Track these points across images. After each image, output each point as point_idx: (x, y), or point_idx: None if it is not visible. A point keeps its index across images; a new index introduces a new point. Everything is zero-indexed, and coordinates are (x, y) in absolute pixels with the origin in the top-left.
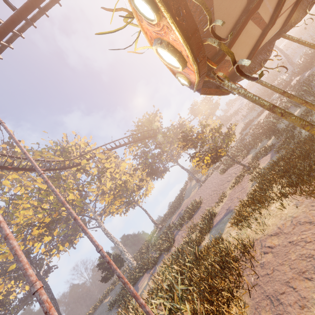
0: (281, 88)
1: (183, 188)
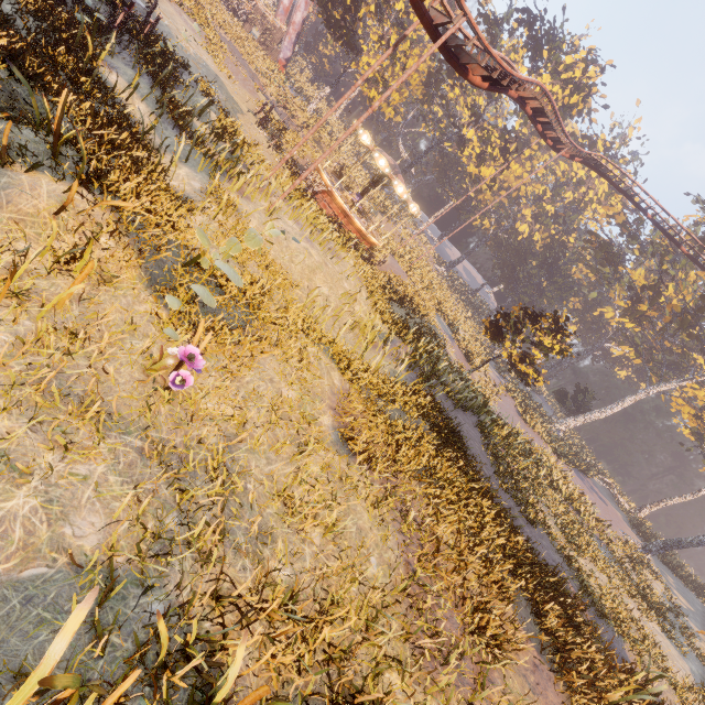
0: None
1: None
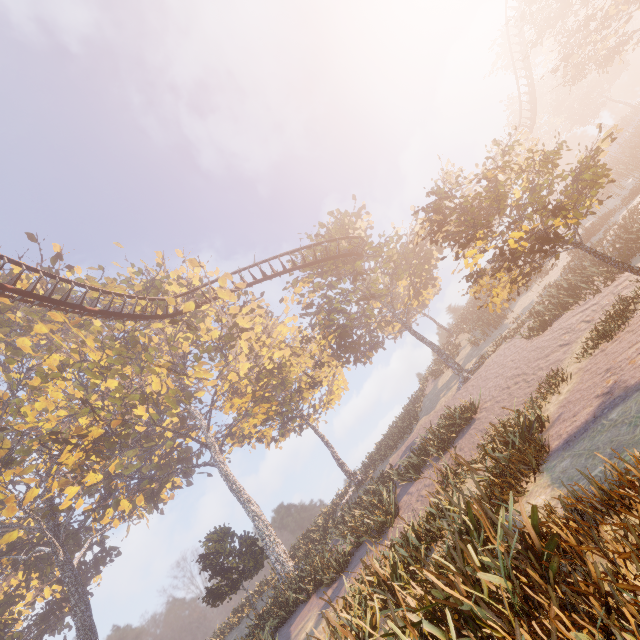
0: None
1: (417, 395)
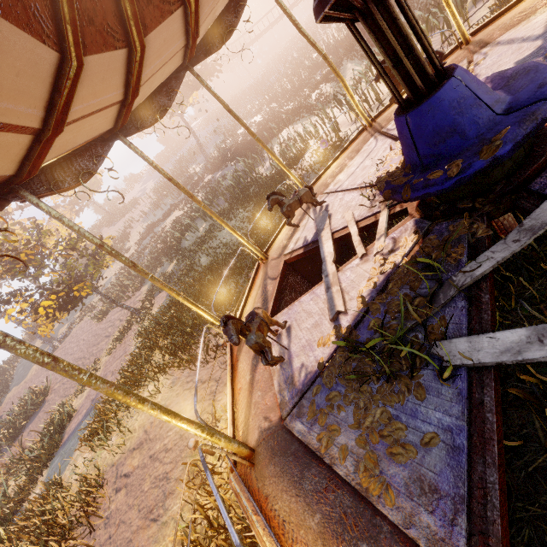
0: (193, 184)
1: (11, 360)
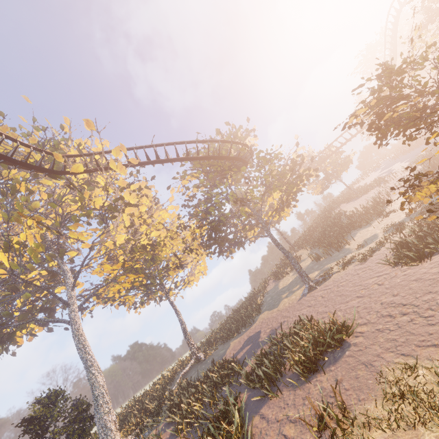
0: None
1: (259, 290)
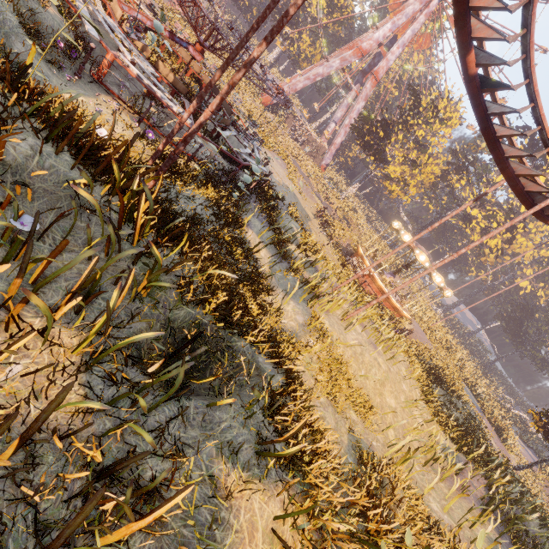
0: None
1: None
